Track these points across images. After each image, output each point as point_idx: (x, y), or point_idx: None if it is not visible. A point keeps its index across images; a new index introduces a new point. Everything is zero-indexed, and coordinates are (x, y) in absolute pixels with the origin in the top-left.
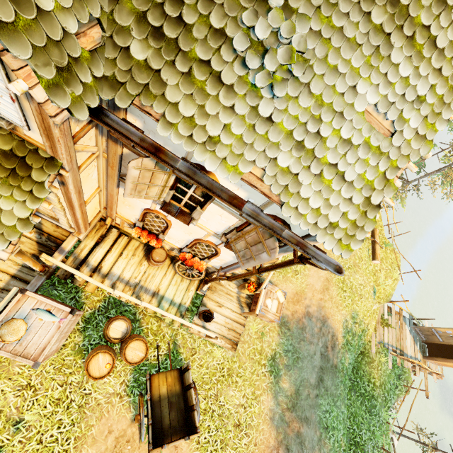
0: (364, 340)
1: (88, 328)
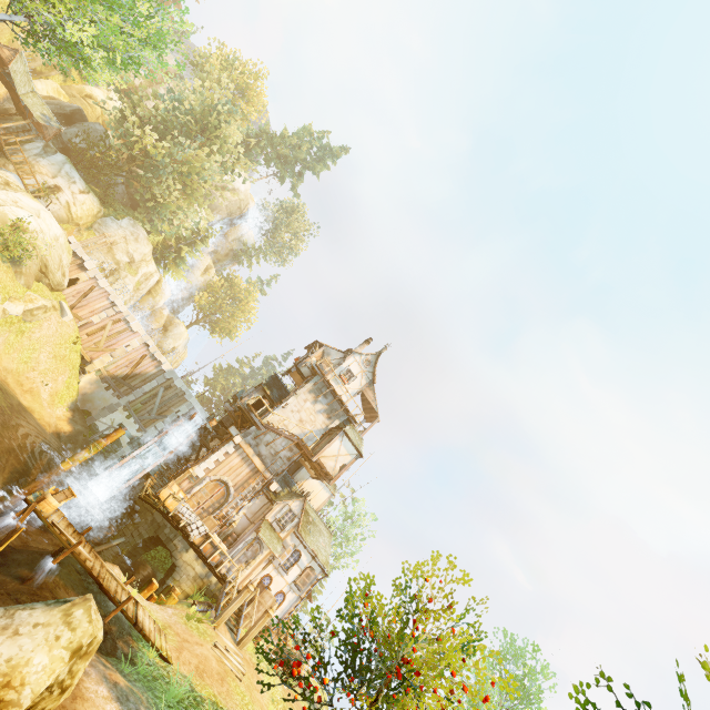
0: None
1: None
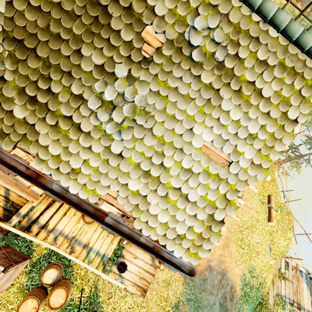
0: (262, 291)
1: (33, 270)
